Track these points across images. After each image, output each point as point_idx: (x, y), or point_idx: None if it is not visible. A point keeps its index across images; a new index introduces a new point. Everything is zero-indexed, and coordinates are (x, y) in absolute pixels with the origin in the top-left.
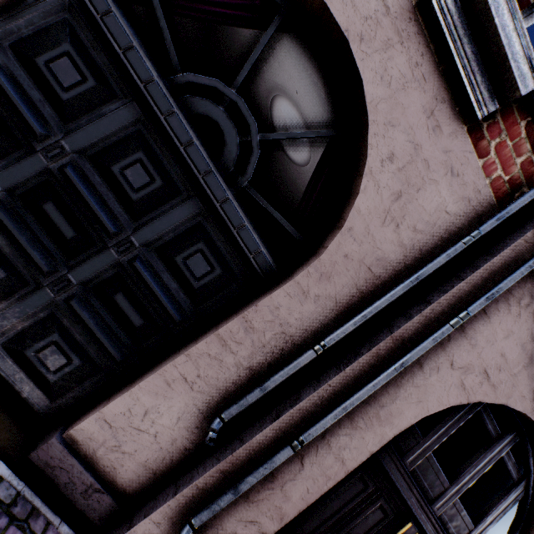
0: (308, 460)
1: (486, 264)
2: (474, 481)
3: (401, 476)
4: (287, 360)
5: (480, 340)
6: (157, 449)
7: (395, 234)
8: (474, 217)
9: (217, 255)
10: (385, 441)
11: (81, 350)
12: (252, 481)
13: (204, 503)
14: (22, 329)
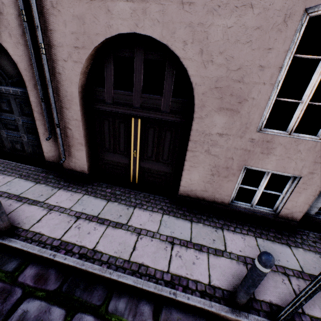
0: (70, 127)
1: (33, 16)
2: (141, 81)
3: (111, 107)
4: (49, 110)
5: (61, 41)
6: (57, 151)
7: (22, 46)
8: (23, 1)
9: (27, 103)
10: (78, 104)
11: (39, 146)
12: (59, 141)
13: (66, 153)
14: (32, 150)
